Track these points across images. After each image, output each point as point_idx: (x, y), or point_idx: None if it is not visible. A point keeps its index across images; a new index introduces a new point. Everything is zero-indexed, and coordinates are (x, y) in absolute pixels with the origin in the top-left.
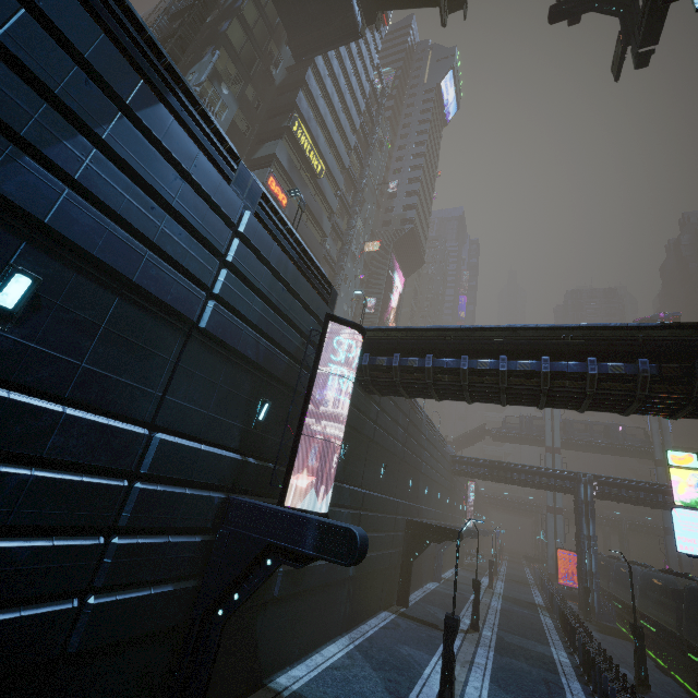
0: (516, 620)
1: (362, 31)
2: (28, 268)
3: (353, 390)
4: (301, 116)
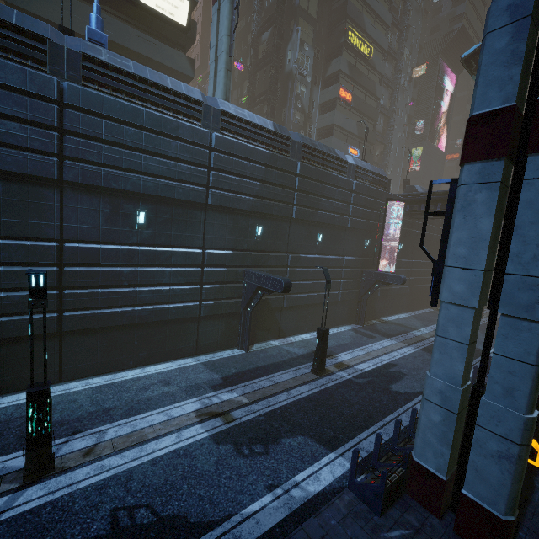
0: None
1: None
2: (320, 232)
3: (403, 221)
4: (351, 19)
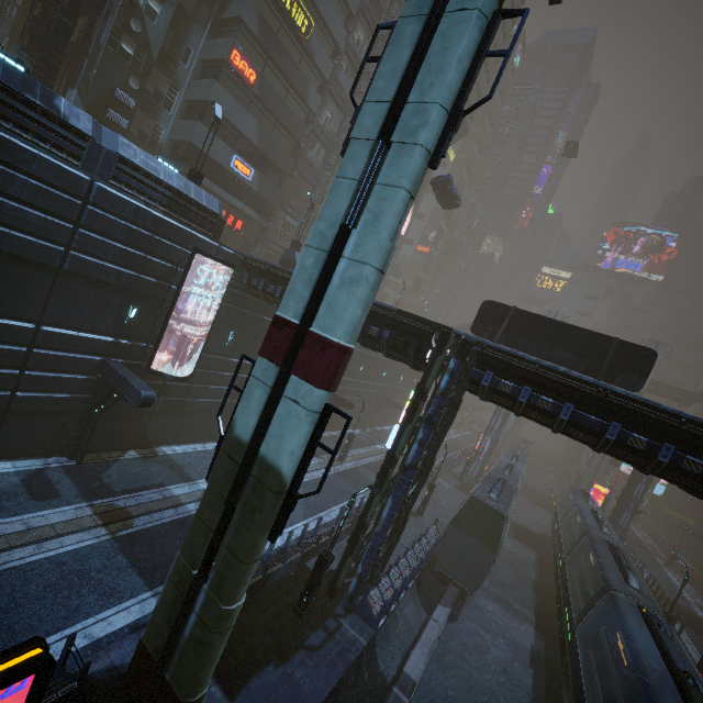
0: None
1: None
2: None
3: (242, 297)
4: None
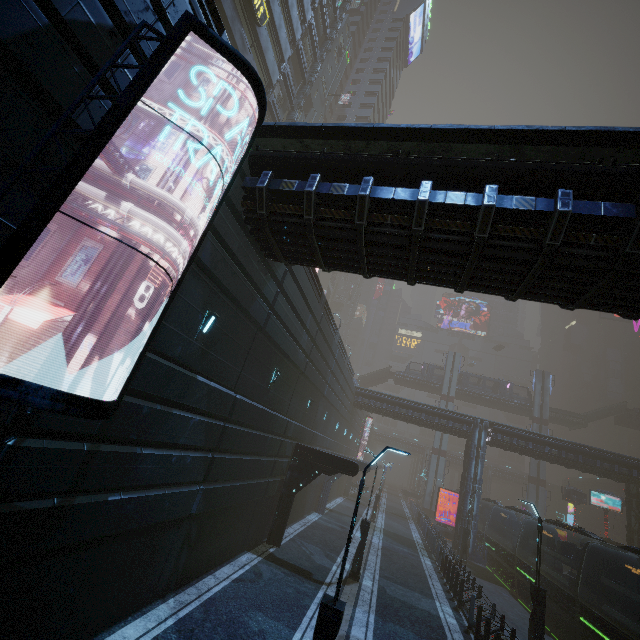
0: (397, 561)
1: None
2: None
3: (239, 235)
4: None
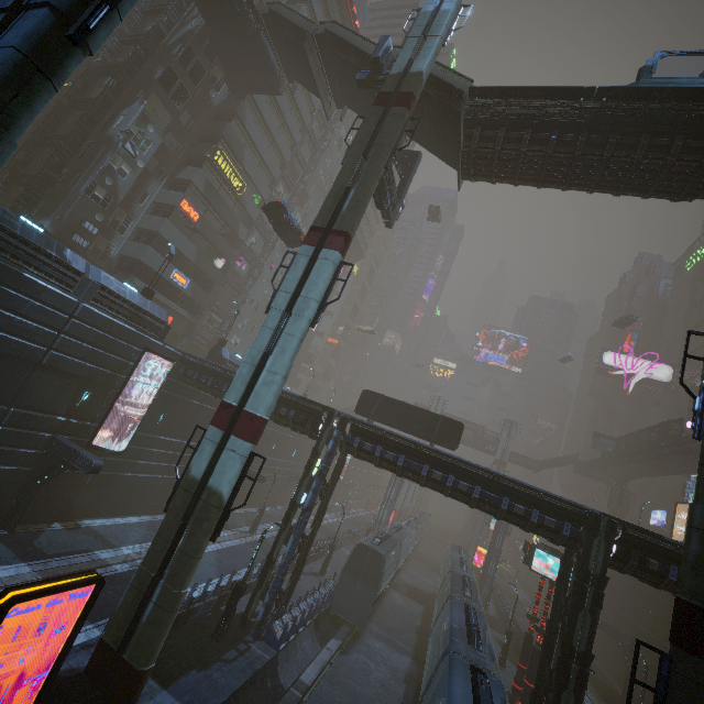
0: None
1: (282, 89)
2: None
3: (177, 385)
4: (227, 143)
